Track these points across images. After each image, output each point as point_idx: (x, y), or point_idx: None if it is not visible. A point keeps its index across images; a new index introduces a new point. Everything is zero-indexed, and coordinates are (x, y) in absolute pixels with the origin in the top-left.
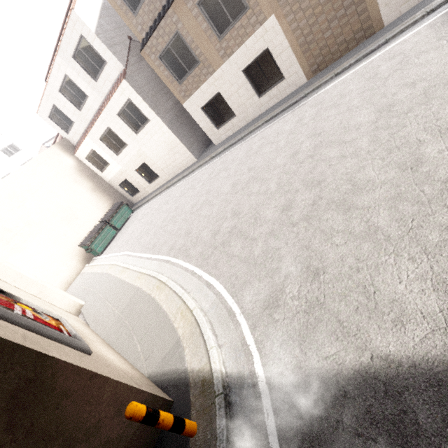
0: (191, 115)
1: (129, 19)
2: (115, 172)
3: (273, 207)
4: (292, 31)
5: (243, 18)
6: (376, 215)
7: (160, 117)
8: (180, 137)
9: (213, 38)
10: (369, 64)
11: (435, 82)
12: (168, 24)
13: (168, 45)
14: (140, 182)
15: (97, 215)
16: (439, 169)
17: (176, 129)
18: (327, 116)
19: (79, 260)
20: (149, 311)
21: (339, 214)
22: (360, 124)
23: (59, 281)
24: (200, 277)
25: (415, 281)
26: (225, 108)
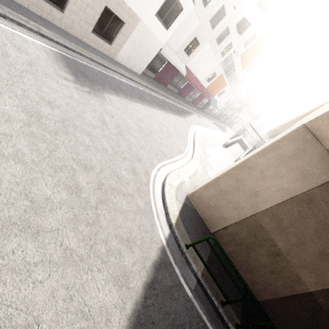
0: None
1: None
2: None
3: None
4: None
5: None
6: (67, 238)
7: None
8: None
9: None
10: None
11: (66, 117)
12: None
13: None
14: None
15: None
16: (91, 198)
17: None
18: None
19: None
20: None
21: (28, 241)
22: (10, 116)
23: None
24: None
25: (105, 286)
26: None
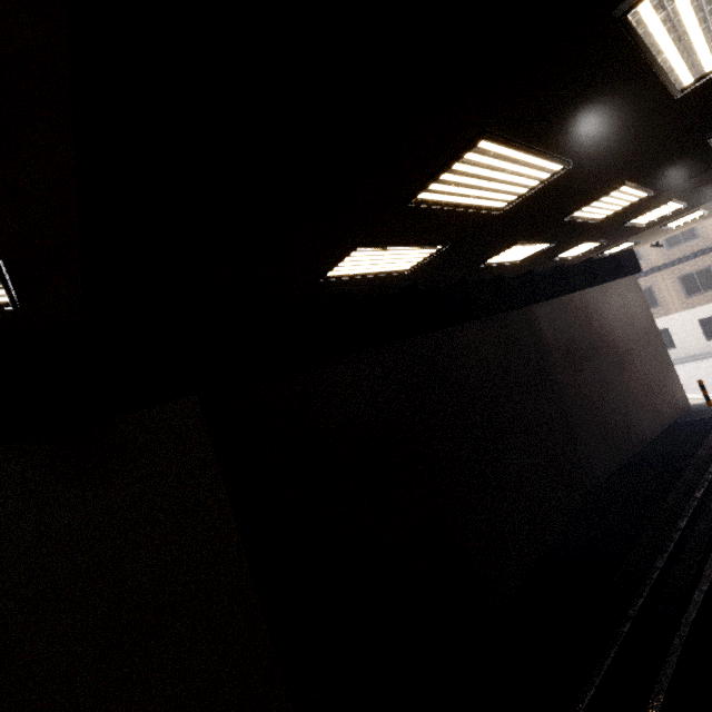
0: None
1: None
2: None
3: None
4: None
5: None
6: None
7: None
8: None
9: (681, 296)
10: None
11: None
12: (645, 281)
13: None
14: None
15: None
16: None
17: None
18: None
19: None
20: None
21: None
22: None
23: None
24: None
25: None
26: (667, 340)
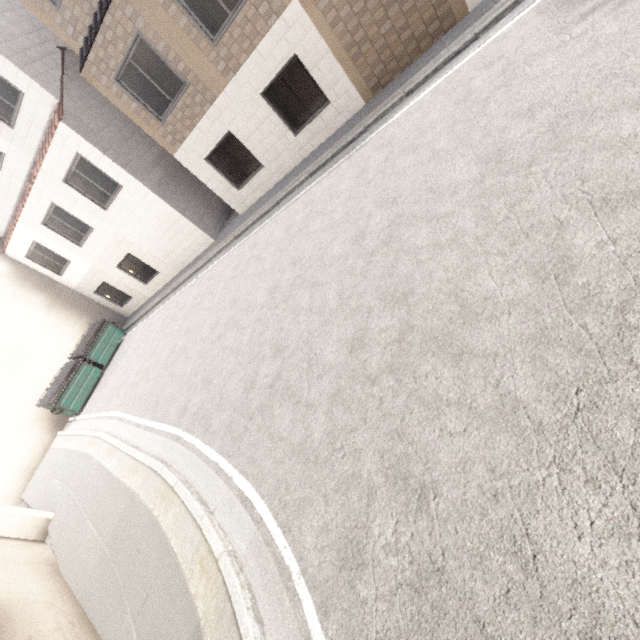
0: (191, 171)
1: (47, 14)
2: (84, 273)
3: (335, 341)
4: (330, 25)
5: (246, 6)
6: (511, 374)
7: (140, 179)
8: (181, 207)
9: (203, 42)
10: (455, 75)
11: (565, 110)
12: (118, 20)
13: (127, 58)
14: (129, 283)
15: (65, 348)
16: (606, 282)
17: (171, 195)
18: (402, 167)
19: (43, 427)
20: (150, 548)
21: (445, 365)
22: (456, 185)
23: (13, 471)
24: (229, 479)
25: (608, 539)
26: (245, 155)
